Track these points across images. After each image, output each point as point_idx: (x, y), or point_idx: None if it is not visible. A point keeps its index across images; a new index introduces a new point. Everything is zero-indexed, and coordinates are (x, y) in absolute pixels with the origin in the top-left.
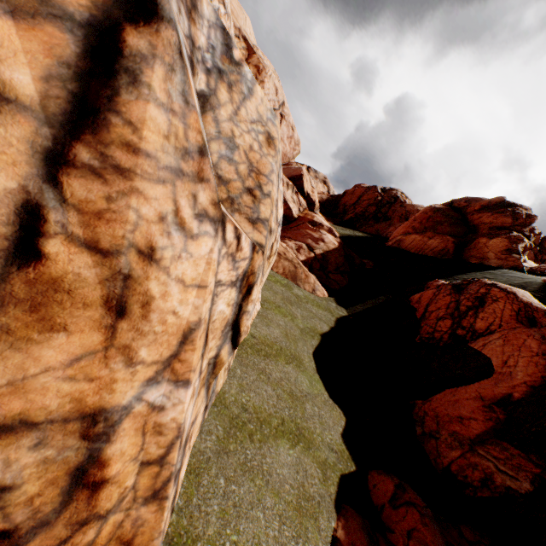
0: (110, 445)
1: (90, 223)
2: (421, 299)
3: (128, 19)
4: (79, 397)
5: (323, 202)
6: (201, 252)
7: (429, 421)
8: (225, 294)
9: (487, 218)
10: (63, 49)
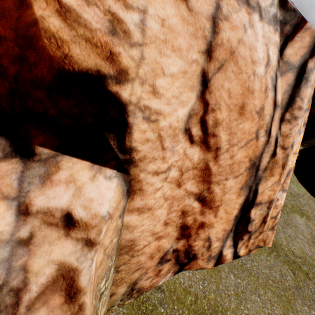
0: (269, 211)
1: (283, 139)
2: None
3: (309, 57)
4: (269, 196)
5: None
6: (298, 139)
7: None
8: None
9: None
10: (289, 80)
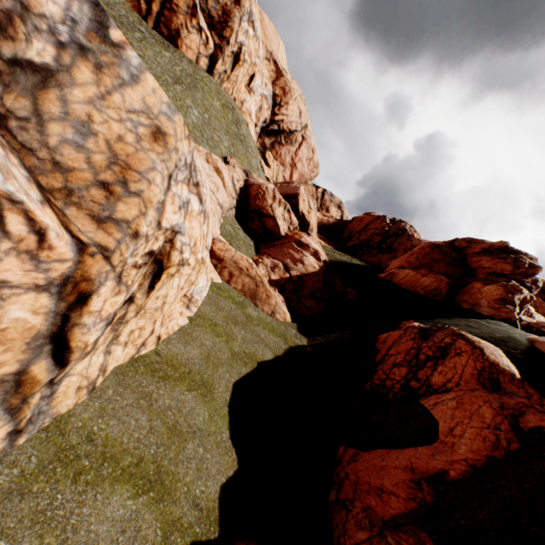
0: None
1: None
2: (388, 339)
3: None
4: None
5: (329, 225)
6: None
7: (347, 486)
8: (25, 299)
9: (486, 263)
10: None
